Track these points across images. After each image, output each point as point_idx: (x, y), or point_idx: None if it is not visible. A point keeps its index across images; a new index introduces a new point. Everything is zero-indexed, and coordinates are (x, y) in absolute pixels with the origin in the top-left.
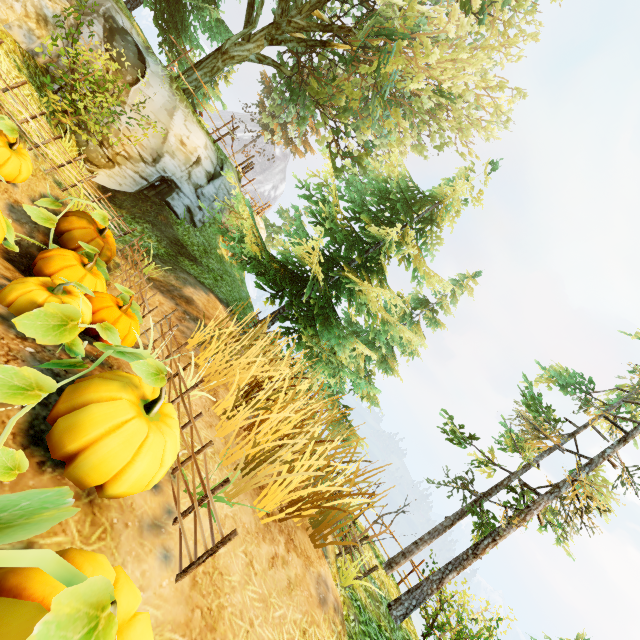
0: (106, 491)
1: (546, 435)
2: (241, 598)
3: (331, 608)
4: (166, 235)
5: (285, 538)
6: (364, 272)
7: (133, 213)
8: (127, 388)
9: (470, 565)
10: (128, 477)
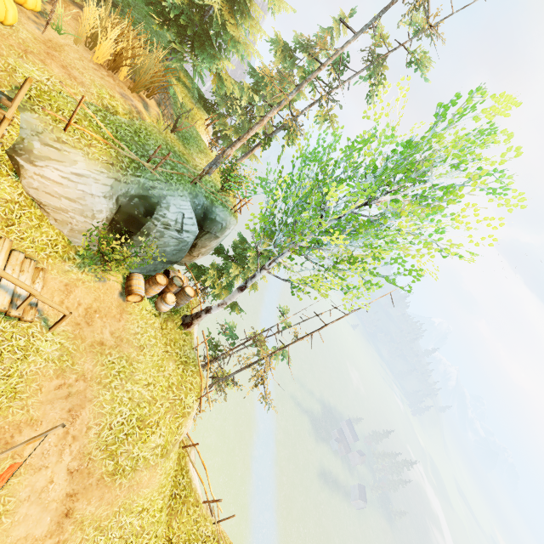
0: None
1: (286, 77)
2: (72, 59)
3: (130, 103)
4: None
5: (109, 75)
6: (225, 2)
7: None
8: None
9: (237, 145)
10: None
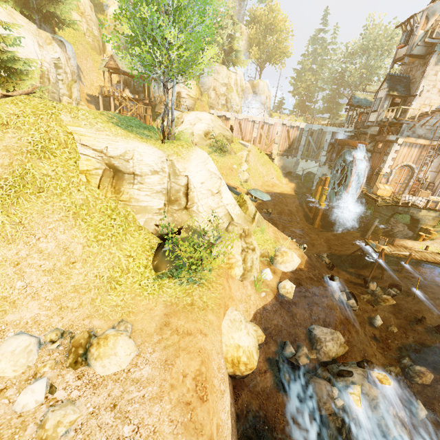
0: None
1: None
2: None
3: None
4: None
5: None
6: None
7: None
8: None
9: None
10: None
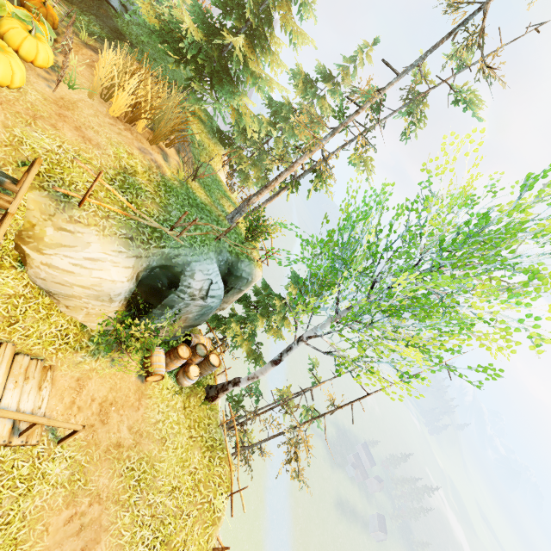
0: (19, 54)
1: (318, 120)
2: (87, 116)
3: (149, 157)
4: (107, 25)
5: (126, 128)
6: (245, 37)
7: (81, 8)
8: (19, 21)
9: (263, 192)
10: (23, 47)
